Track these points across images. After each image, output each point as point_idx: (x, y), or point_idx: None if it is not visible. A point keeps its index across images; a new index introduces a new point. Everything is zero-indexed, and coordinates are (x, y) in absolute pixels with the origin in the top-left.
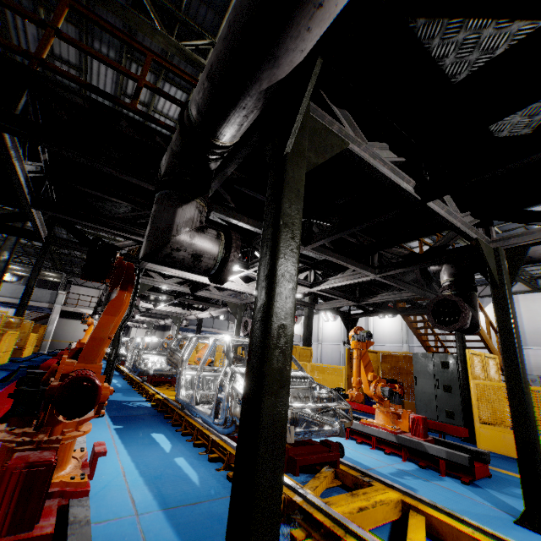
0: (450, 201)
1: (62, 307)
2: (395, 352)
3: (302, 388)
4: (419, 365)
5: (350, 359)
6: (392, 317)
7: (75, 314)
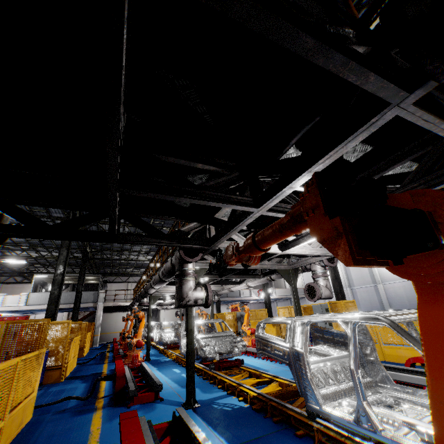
0: None
1: (104, 303)
2: None
3: None
4: None
5: None
6: None
7: (114, 307)
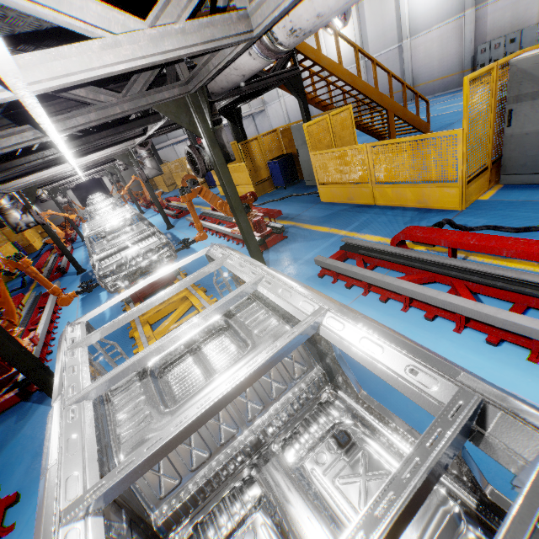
0: (98, 91)
1: None
2: (287, 125)
3: (152, 243)
4: (297, 138)
5: (247, 154)
6: (344, 28)
7: None
